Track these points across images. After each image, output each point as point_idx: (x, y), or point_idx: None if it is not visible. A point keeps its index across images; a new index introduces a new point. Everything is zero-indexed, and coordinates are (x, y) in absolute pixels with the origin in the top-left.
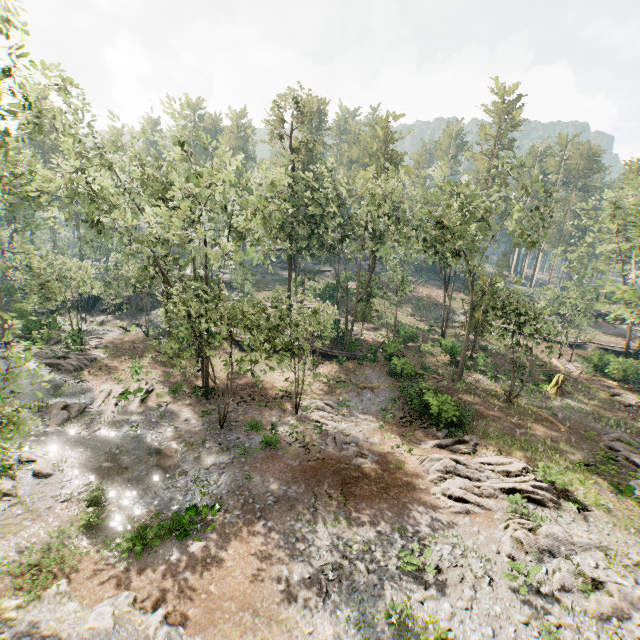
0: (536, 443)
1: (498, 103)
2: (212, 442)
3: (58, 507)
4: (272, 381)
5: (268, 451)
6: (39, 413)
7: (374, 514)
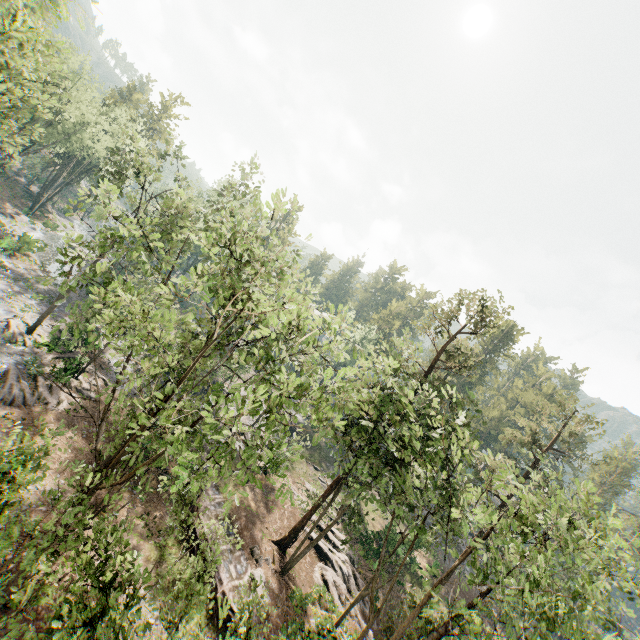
0: None
1: None
2: None
3: None
4: None
5: None
6: None
7: None
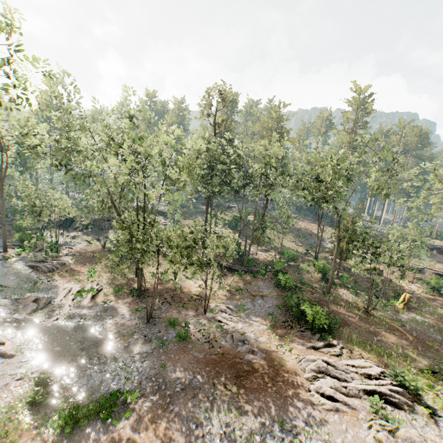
0: (390, 350)
1: (356, 98)
2: (139, 334)
3: (13, 384)
4: (189, 287)
5: (181, 344)
6: (16, 303)
7: (260, 406)
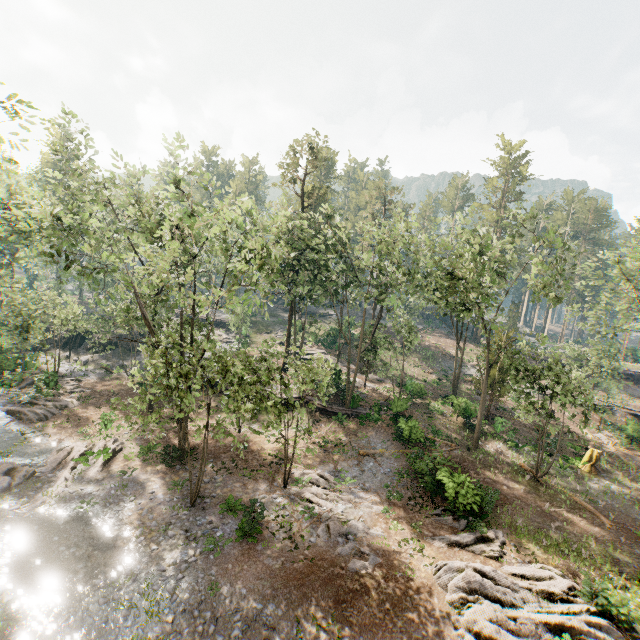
0: (578, 545)
1: (505, 158)
2: (177, 527)
3: None
4: (261, 441)
5: (245, 544)
6: None
7: None
